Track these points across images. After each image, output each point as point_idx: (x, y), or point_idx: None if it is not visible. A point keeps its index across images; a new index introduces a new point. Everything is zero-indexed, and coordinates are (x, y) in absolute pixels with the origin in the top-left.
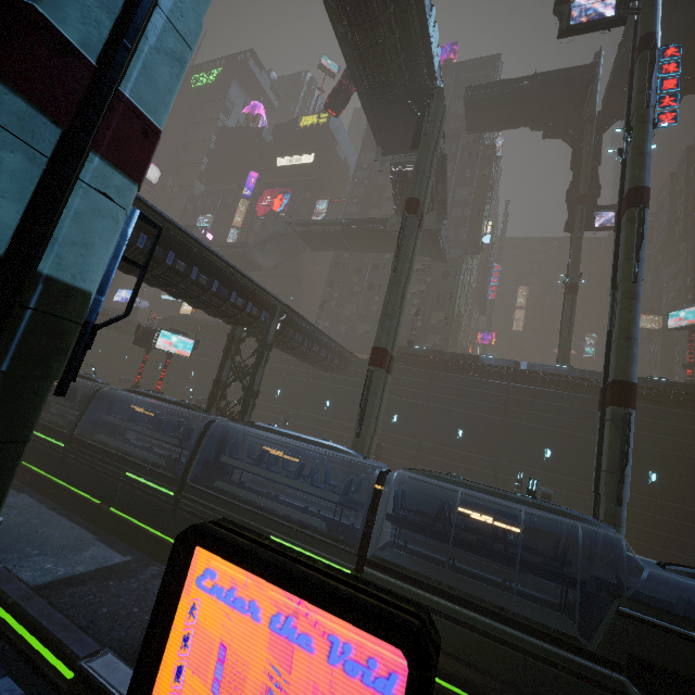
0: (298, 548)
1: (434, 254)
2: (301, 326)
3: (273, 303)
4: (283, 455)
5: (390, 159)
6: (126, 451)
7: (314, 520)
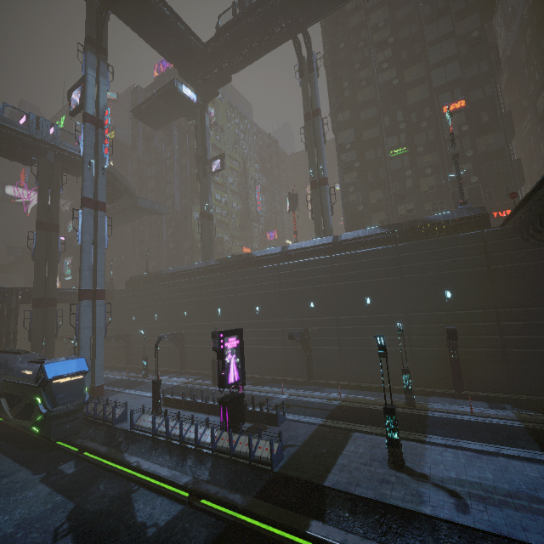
0: None
1: (155, 213)
2: None
3: (6, 289)
4: None
5: None
6: None
7: None
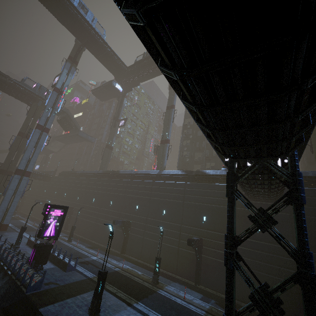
0: None
1: (88, 140)
2: None
3: None
4: None
5: (59, 116)
6: None
7: None
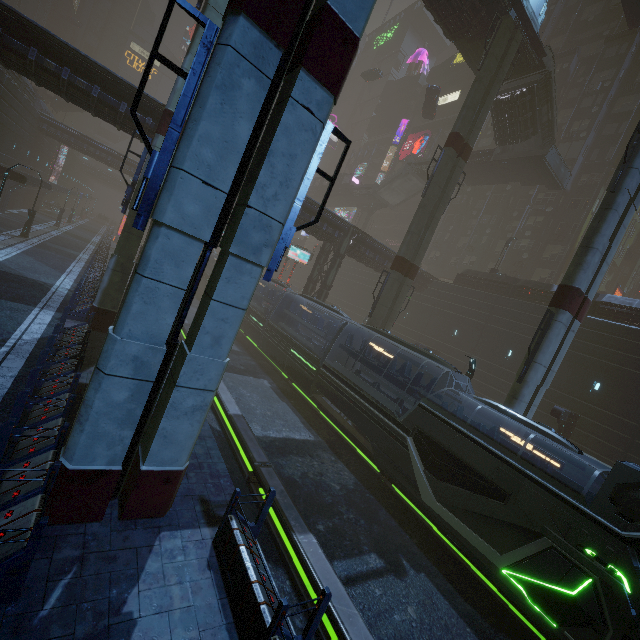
0: (299, 356)
1: (547, 181)
2: (372, 244)
3: (345, 225)
4: (307, 309)
5: None
6: (254, 306)
7: (310, 344)
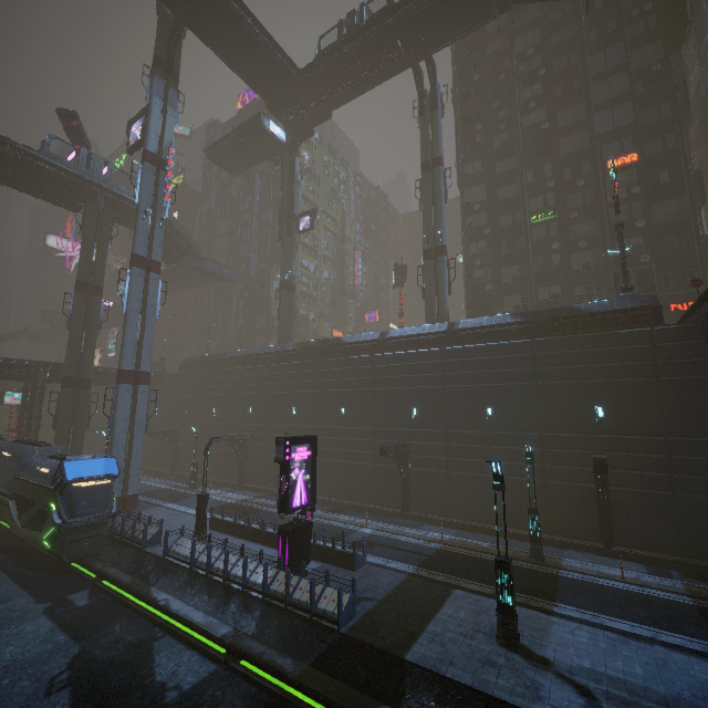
0: None
1: (223, 279)
2: None
3: (32, 363)
4: None
5: None
6: None
7: None
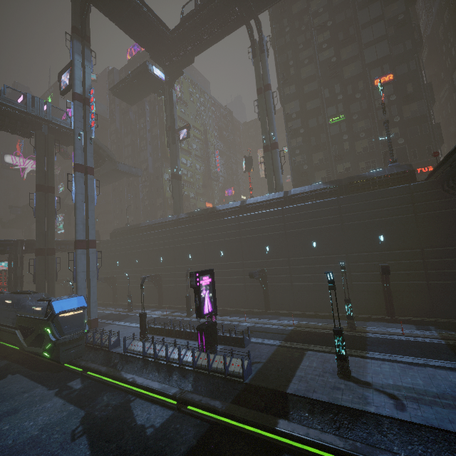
0: None
1: (132, 175)
2: None
3: (12, 241)
4: None
5: None
6: None
7: None
